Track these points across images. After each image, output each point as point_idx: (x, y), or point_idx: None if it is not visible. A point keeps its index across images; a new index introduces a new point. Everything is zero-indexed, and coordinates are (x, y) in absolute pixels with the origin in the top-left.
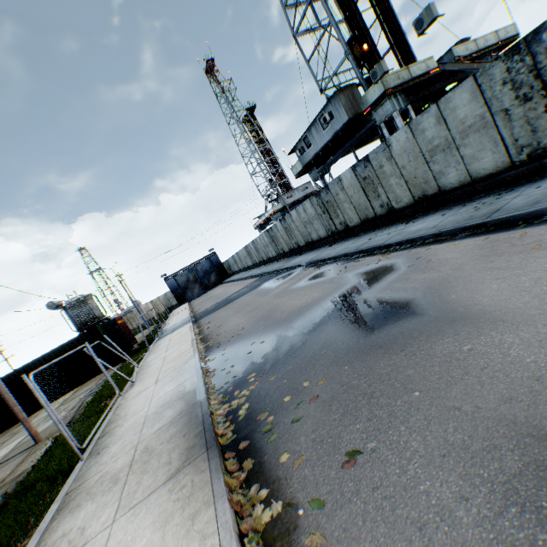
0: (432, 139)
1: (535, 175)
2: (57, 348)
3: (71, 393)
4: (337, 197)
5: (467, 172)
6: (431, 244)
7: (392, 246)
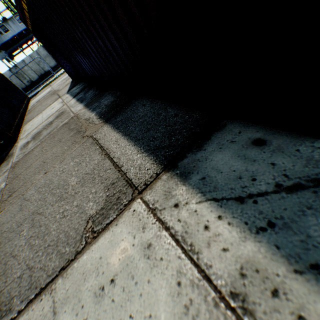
0: None
1: None
2: None
3: (40, 95)
4: None
5: None
6: None
7: None
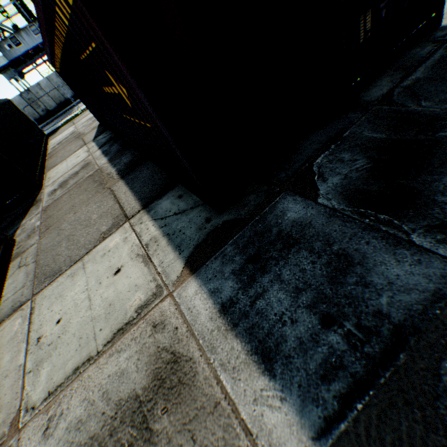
0: None
1: None
2: (2, 100)
3: (61, 134)
4: None
5: None
6: None
7: None
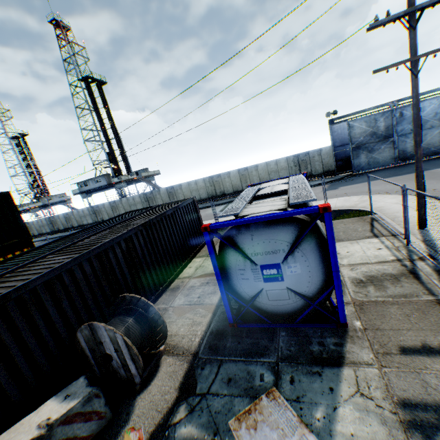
0: (131, 202)
1: None
2: None
3: None
4: (101, 209)
5: None
6: None
7: None
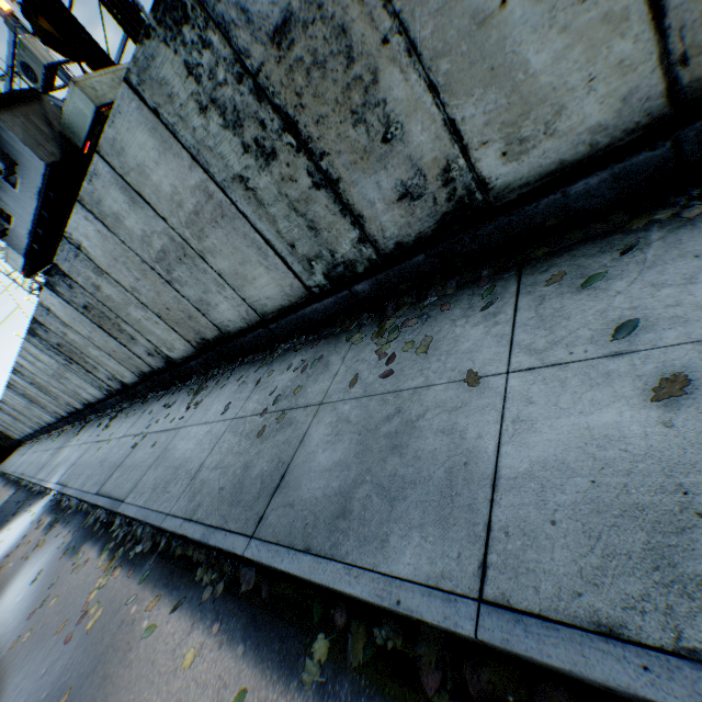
0: (148, 236)
1: (354, 314)
2: None
3: None
4: (69, 338)
5: (246, 302)
6: (167, 588)
7: (134, 521)
